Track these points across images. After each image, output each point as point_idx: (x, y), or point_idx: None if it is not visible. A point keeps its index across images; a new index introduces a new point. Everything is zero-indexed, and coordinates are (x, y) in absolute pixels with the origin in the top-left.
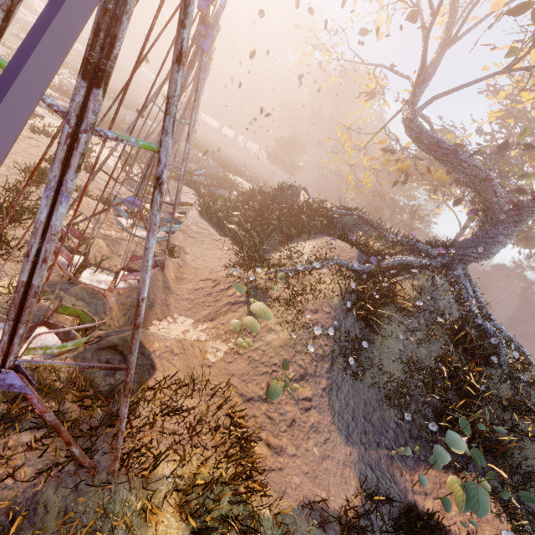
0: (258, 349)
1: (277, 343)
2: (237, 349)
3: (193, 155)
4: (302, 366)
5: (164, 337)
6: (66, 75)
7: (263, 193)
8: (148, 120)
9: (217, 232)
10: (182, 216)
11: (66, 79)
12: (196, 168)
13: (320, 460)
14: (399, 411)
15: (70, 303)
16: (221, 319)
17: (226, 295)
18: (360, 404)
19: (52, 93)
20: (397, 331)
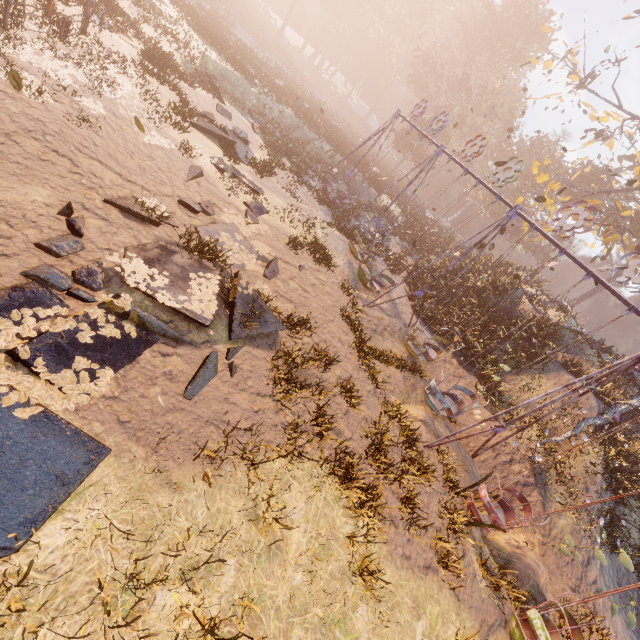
0: (556, 537)
1: (567, 530)
2: (542, 539)
3: (335, 161)
4: (586, 551)
5: (541, 569)
6: (194, 38)
7: (489, 300)
8: (285, 108)
9: (438, 345)
10: (441, 357)
11: (206, 57)
12: (346, 190)
13: (615, 637)
14: (639, 575)
15: (486, 553)
16: (518, 504)
17: (512, 472)
18: (614, 571)
19: (208, 97)
20: (636, 498)
